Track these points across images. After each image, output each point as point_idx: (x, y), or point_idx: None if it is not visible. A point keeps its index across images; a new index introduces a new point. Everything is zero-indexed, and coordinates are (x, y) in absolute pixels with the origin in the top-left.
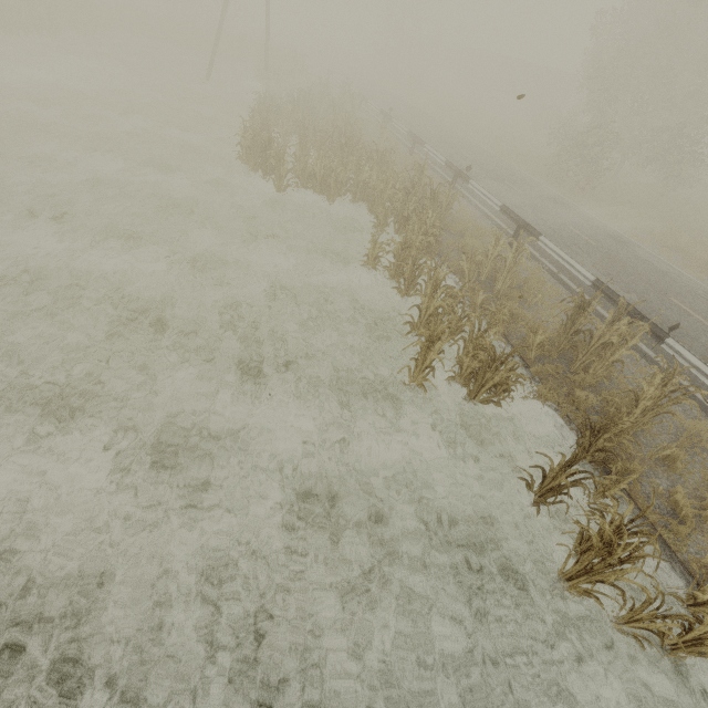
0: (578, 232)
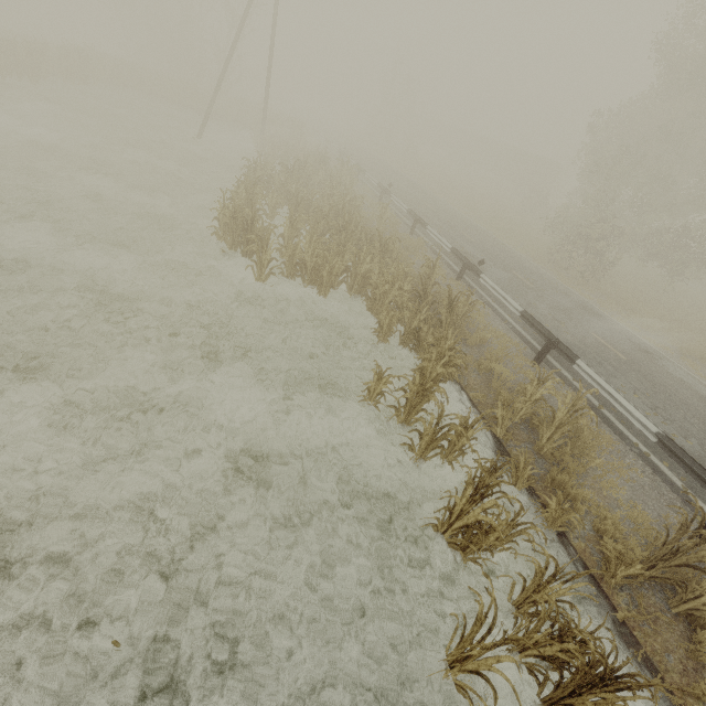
0: (602, 341)
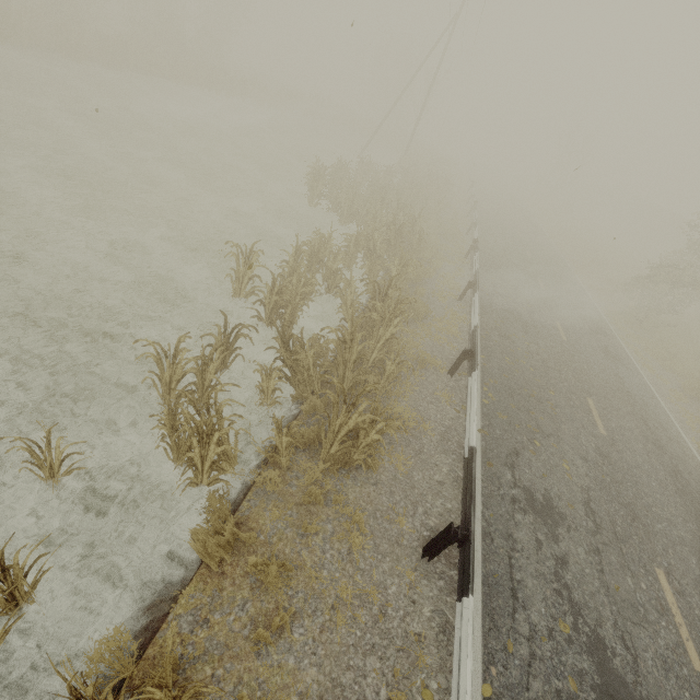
0: (559, 327)
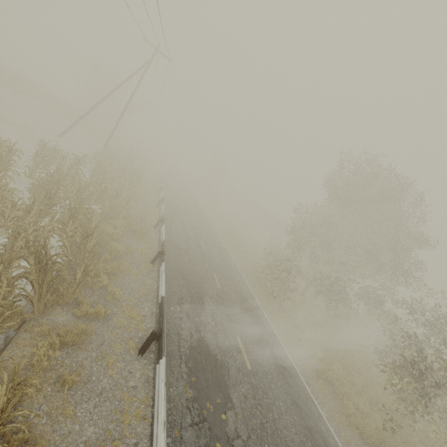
0: (241, 346)
